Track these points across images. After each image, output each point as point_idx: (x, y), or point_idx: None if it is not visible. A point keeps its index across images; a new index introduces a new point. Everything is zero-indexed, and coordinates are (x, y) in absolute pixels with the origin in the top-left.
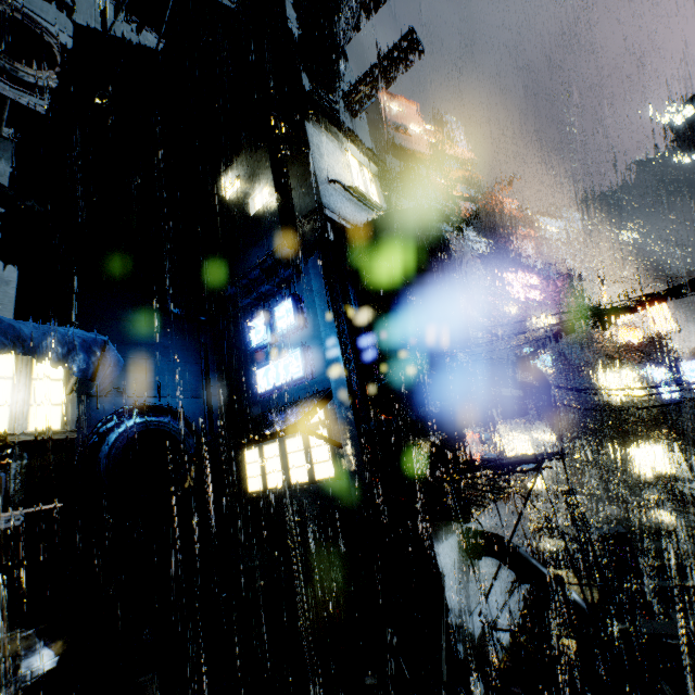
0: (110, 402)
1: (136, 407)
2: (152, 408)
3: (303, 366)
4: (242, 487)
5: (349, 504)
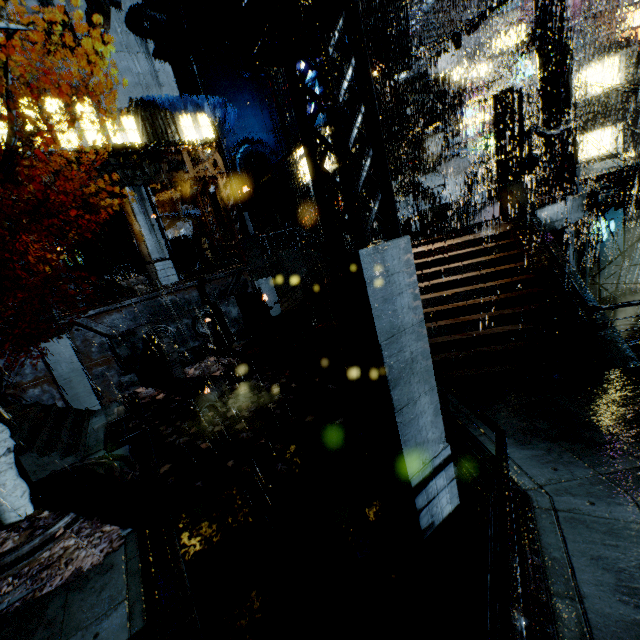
0: (232, 137)
1: (243, 139)
2: (251, 140)
3: None
4: (303, 180)
5: None
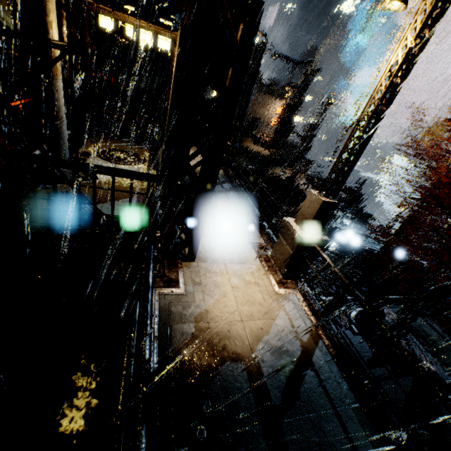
0: None
1: None
2: None
3: None
4: (94, 20)
5: None
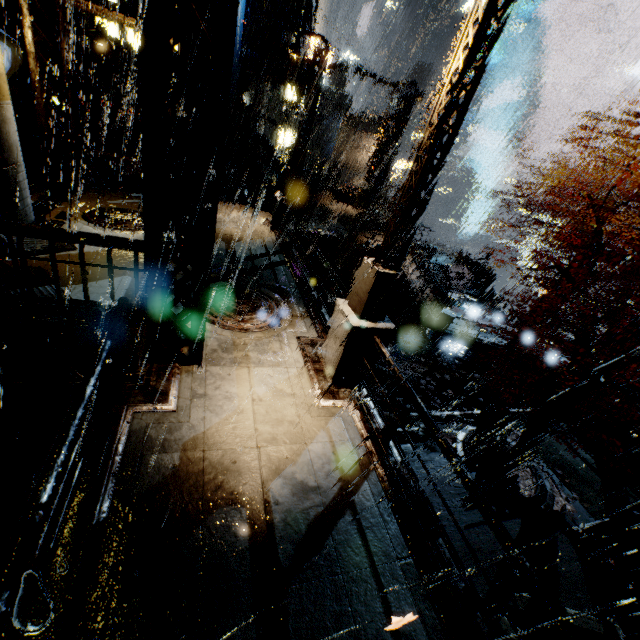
0: None
1: None
2: None
3: None
4: (88, 22)
5: None
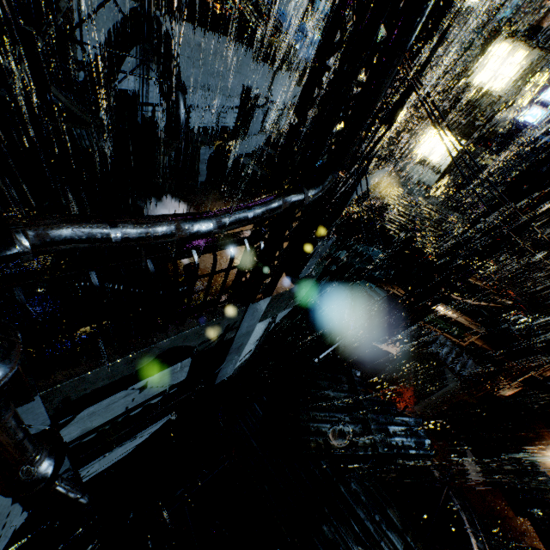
0: None
1: None
2: None
3: None
4: None
5: None
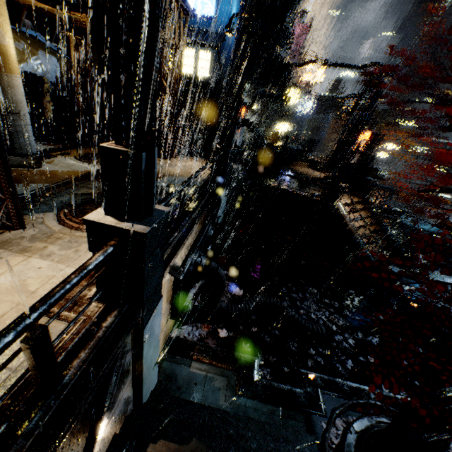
0: None
1: None
2: None
3: (215, 11)
4: None
5: (213, 91)
